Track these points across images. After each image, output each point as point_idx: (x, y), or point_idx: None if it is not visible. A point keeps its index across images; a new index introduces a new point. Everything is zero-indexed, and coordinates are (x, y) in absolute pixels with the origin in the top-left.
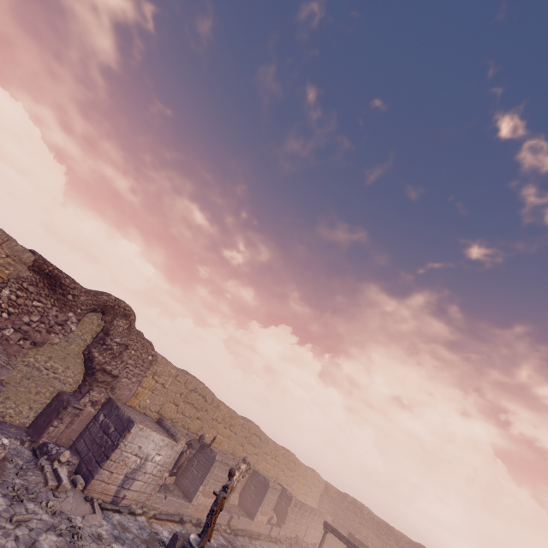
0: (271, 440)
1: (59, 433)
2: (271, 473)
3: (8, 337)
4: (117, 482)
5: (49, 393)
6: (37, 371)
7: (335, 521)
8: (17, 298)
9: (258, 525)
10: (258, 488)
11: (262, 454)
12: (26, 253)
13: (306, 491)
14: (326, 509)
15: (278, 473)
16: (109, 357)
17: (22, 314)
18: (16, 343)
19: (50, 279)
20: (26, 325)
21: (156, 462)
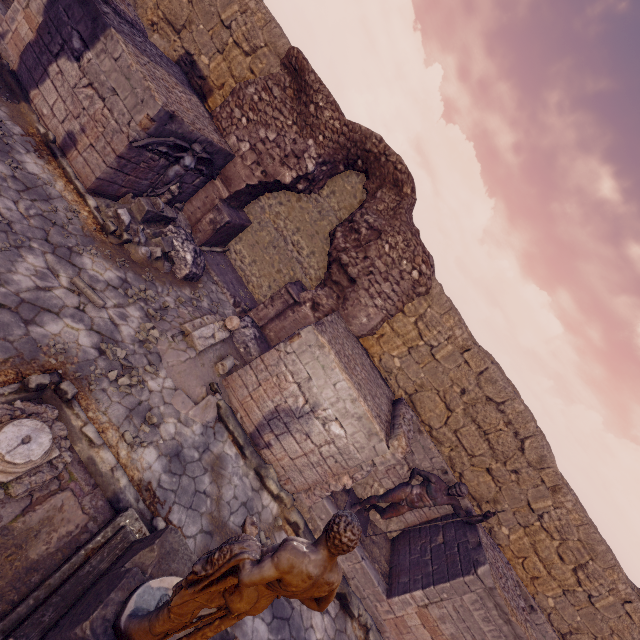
0: None
1: (267, 318)
2: None
3: (244, 156)
4: (264, 408)
5: (288, 278)
6: (283, 241)
7: None
8: (259, 101)
9: None
10: None
11: None
12: (282, 40)
13: None
14: None
15: None
16: (351, 244)
17: (260, 125)
18: (249, 167)
19: (298, 79)
20: (262, 144)
21: (330, 434)
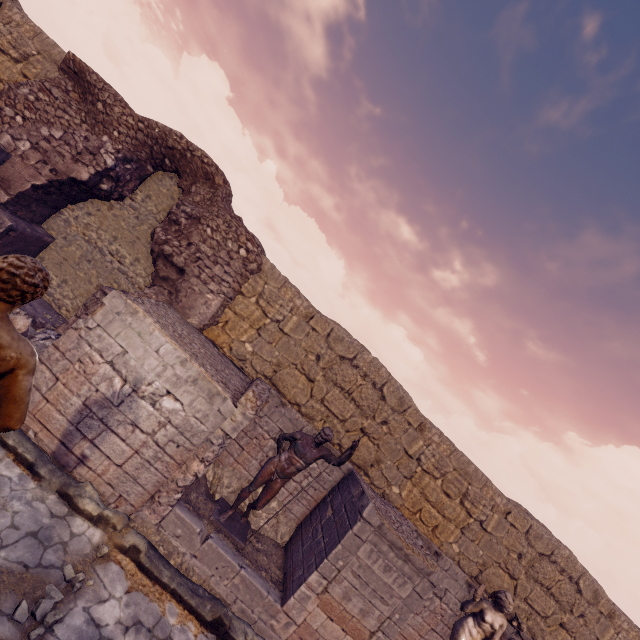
0: (622, 615)
1: None
2: None
3: (25, 155)
4: (68, 410)
5: None
6: (99, 253)
7: None
8: (37, 101)
9: None
10: None
11: None
12: (57, 49)
13: None
14: None
15: None
16: (173, 236)
17: (41, 124)
18: (34, 166)
19: (80, 82)
20: (47, 143)
21: (164, 413)
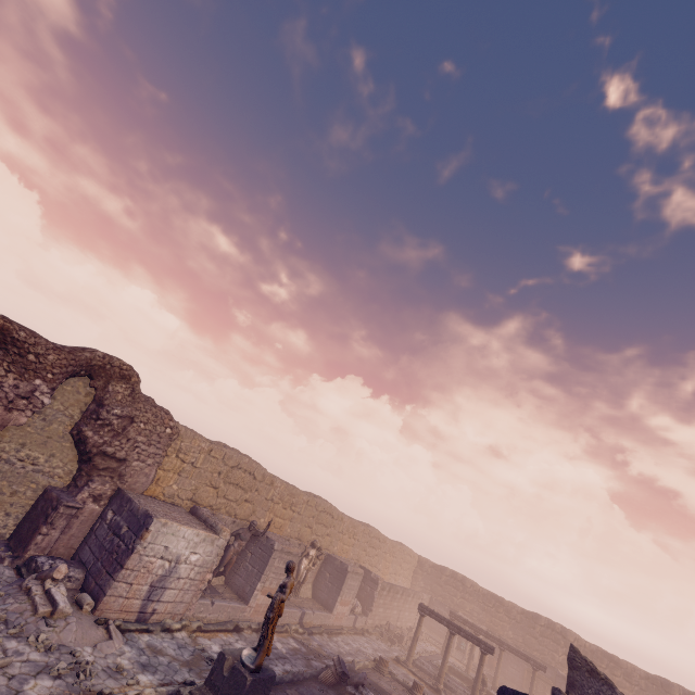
0: (346, 516)
1: (52, 542)
2: (351, 555)
3: None
4: (141, 595)
5: (31, 492)
6: (6, 464)
7: (433, 599)
8: None
9: (338, 617)
10: (334, 575)
11: (336, 534)
12: None
13: (395, 570)
14: (421, 587)
15: (359, 554)
16: (108, 436)
17: None
18: None
19: None
20: None
21: (192, 563)
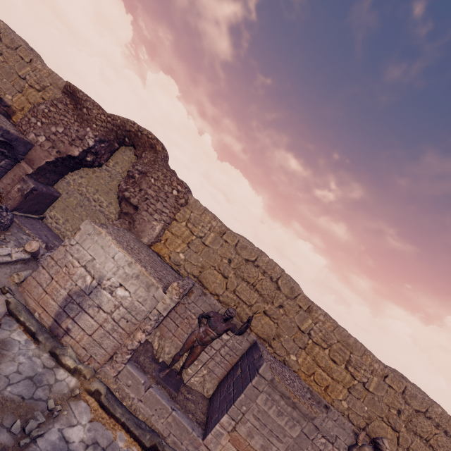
0: None
1: None
2: None
3: (42, 144)
4: (59, 298)
5: None
6: (87, 201)
7: None
8: (49, 112)
9: None
10: None
11: None
12: (61, 81)
13: None
14: None
15: None
16: (131, 185)
17: (51, 125)
18: (47, 150)
19: (74, 98)
20: (55, 136)
21: (118, 299)
